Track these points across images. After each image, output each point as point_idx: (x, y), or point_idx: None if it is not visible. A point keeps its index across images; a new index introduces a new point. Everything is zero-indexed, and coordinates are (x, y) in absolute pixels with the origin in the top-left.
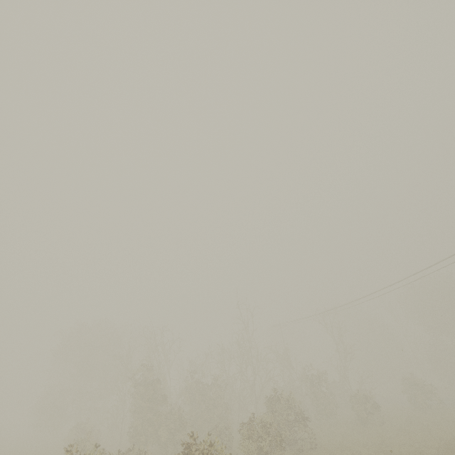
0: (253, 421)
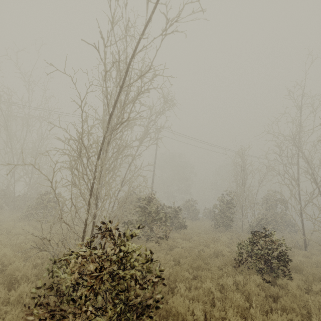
0: None
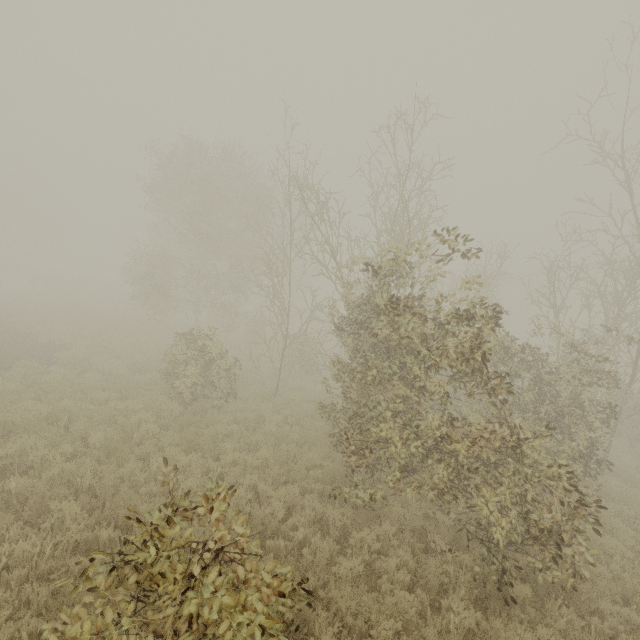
0: None
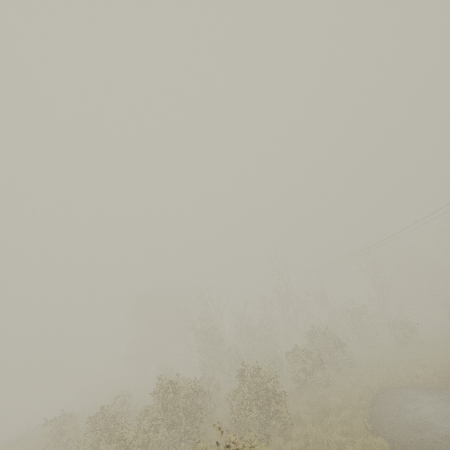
0: (295, 350)
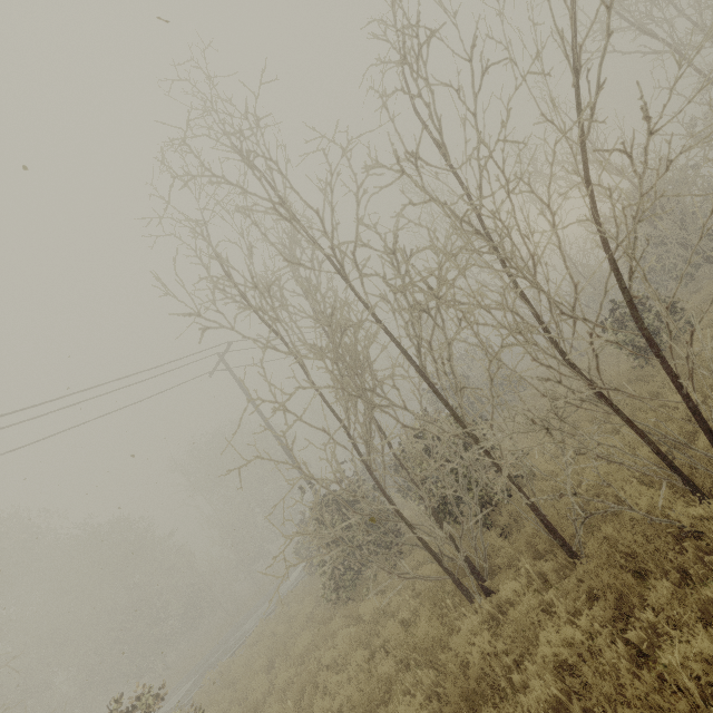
0: None
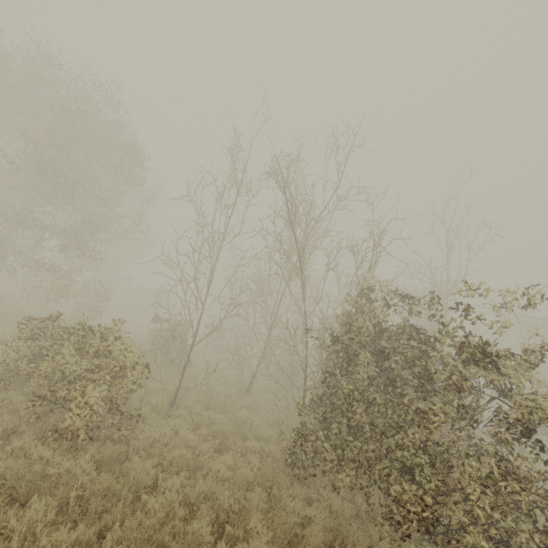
0: None
